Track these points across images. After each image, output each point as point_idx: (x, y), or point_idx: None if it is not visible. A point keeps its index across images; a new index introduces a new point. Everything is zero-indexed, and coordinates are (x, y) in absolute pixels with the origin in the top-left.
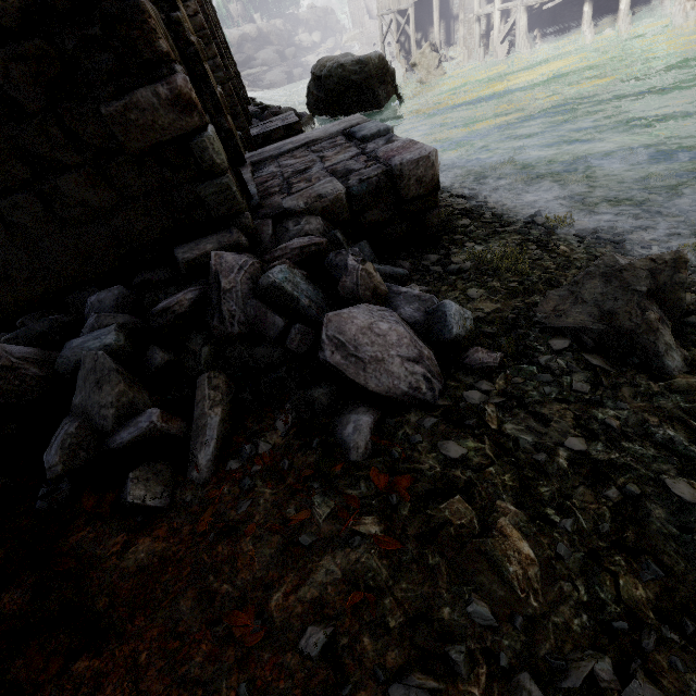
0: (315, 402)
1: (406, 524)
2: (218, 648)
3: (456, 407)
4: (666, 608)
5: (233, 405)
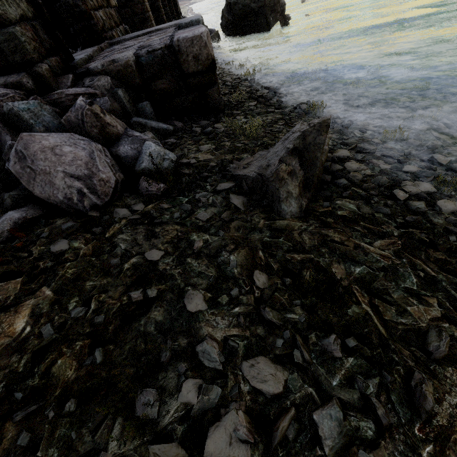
0: (5, 201)
1: None
2: None
3: (101, 218)
4: (73, 389)
5: None
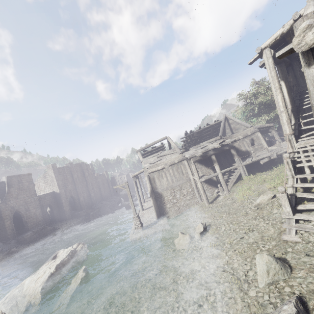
0: None
1: None
2: None
3: None
4: None
5: None
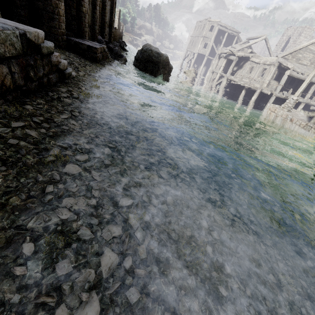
0: None
1: None
2: None
3: None
4: None
5: None
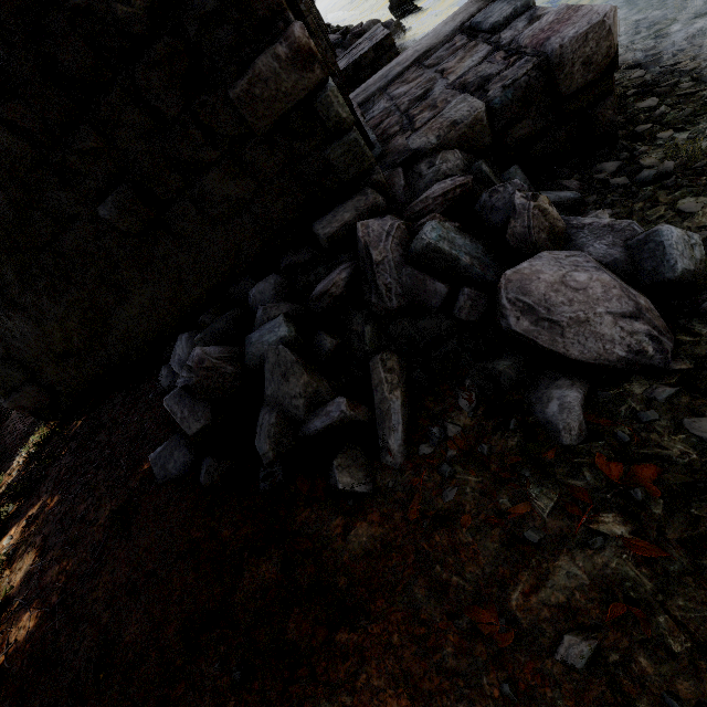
0: (500, 376)
1: (661, 525)
2: (465, 641)
3: (699, 370)
4: None
5: (407, 384)
